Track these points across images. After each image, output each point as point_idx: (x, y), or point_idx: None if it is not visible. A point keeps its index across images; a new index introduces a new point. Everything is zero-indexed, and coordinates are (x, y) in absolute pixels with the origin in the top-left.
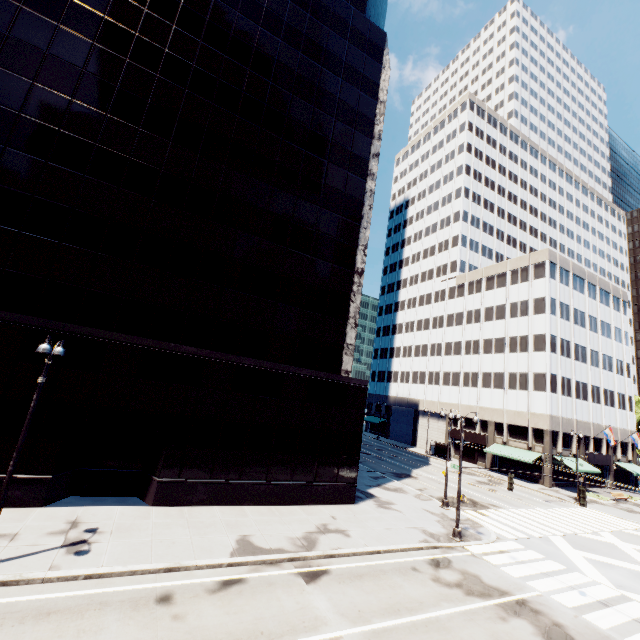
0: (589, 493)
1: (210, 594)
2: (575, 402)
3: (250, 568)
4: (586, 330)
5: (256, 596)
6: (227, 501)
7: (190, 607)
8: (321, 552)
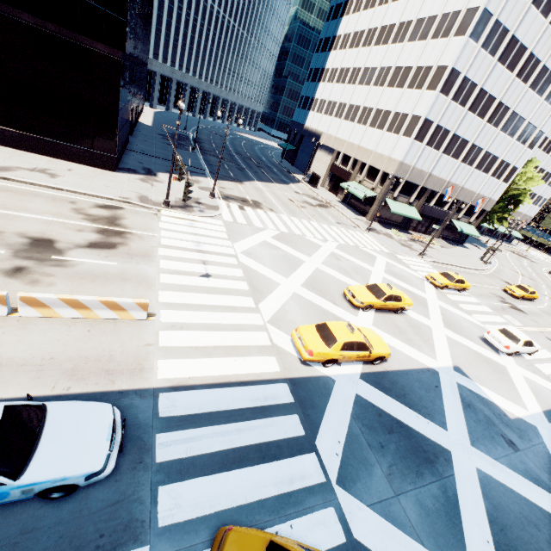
0: (393, 230)
1: None
2: (441, 157)
3: None
4: (512, 75)
5: None
6: None
7: None
8: None
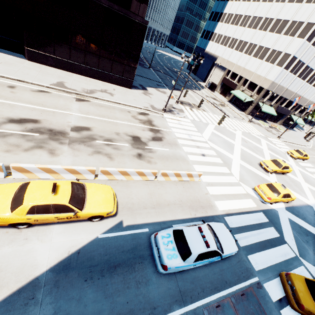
0: (261, 121)
1: (31, 91)
2: (295, 79)
3: (56, 91)
4: None
5: (50, 97)
6: (65, 69)
7: (20, 92)
8: (92, 96)
